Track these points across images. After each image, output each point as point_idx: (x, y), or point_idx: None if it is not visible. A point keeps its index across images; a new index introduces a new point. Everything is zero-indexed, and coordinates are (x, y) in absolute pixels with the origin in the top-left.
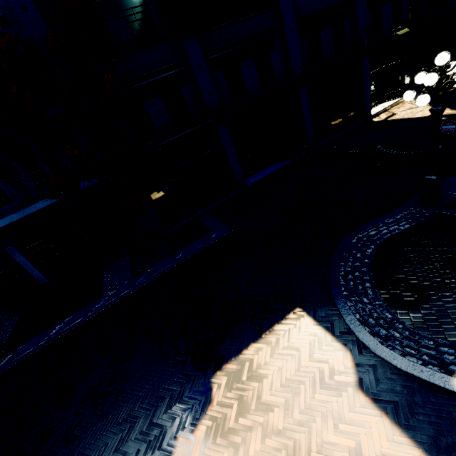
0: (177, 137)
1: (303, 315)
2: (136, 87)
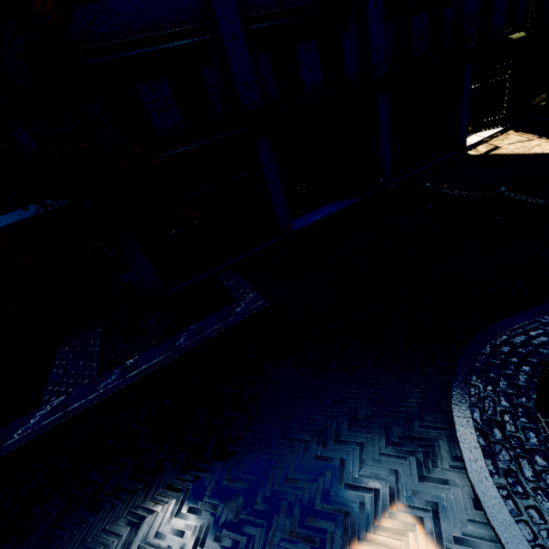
0: (190, 147)
1: (414, 526)
2: (125, 56)
